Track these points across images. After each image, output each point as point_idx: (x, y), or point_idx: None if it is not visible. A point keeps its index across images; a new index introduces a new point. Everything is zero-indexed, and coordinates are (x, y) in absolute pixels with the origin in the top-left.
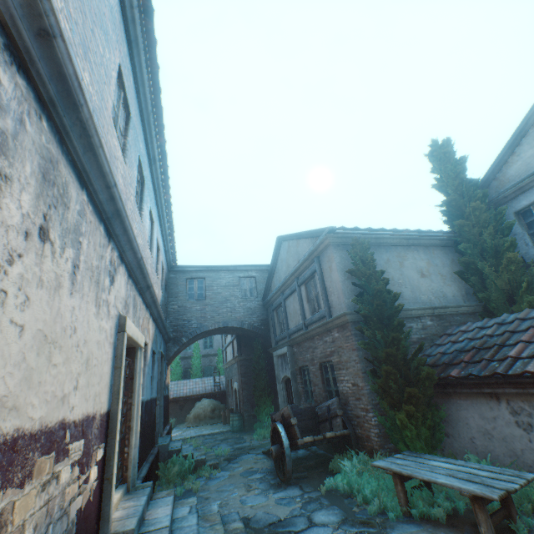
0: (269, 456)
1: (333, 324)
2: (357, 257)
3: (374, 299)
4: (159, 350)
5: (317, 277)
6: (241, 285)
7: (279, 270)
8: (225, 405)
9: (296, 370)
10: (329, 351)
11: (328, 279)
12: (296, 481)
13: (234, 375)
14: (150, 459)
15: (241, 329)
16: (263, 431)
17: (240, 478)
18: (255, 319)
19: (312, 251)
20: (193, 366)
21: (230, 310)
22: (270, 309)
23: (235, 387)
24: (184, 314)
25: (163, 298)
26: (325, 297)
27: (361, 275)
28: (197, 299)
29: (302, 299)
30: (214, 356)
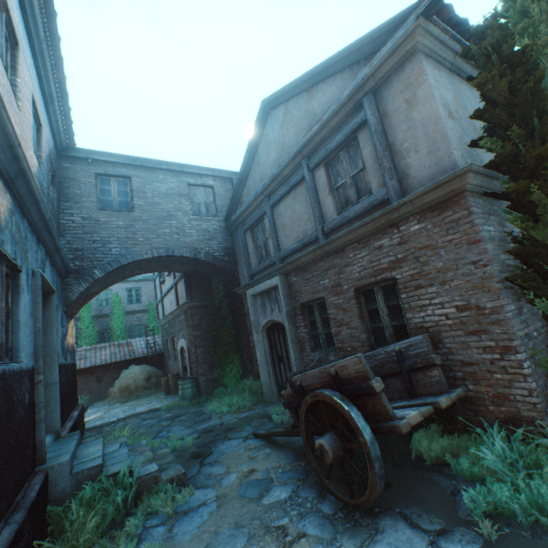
0: (271, 442)
1: (413, 208)
2: (496, 54)
3: (547, 129)
4: (35, 269)
5: (364, 136)
6: (192, 197)
7: (262, 163)
8: (163, 370)
9: (294, 310)
10: (390, 262)
11: (400, 126)
12: (381, 502)
13: (180, 330)
14: (1, 539)
15: (194, 260)
16: (235, 400)
17: (244, 505)
18: (216, 246)
19: (363, 80)
20: (114, 326)
21: (177, 232)
22: (240, 231)
23: (182, 346)
24: (95, 233)
25: (46, 185)
26: (391, 163)
27: (504, 91)
28: (118, 210)
29: (317, 191)
30: (144, 313)
